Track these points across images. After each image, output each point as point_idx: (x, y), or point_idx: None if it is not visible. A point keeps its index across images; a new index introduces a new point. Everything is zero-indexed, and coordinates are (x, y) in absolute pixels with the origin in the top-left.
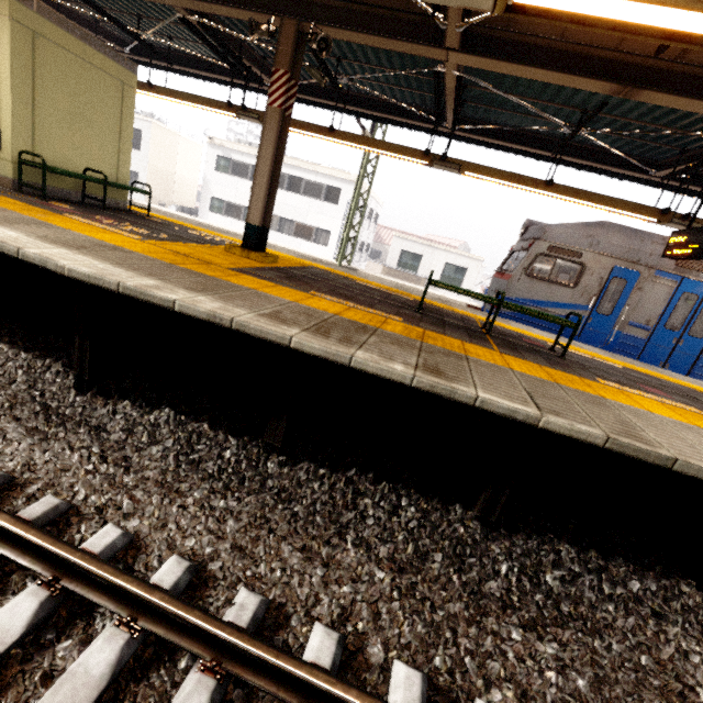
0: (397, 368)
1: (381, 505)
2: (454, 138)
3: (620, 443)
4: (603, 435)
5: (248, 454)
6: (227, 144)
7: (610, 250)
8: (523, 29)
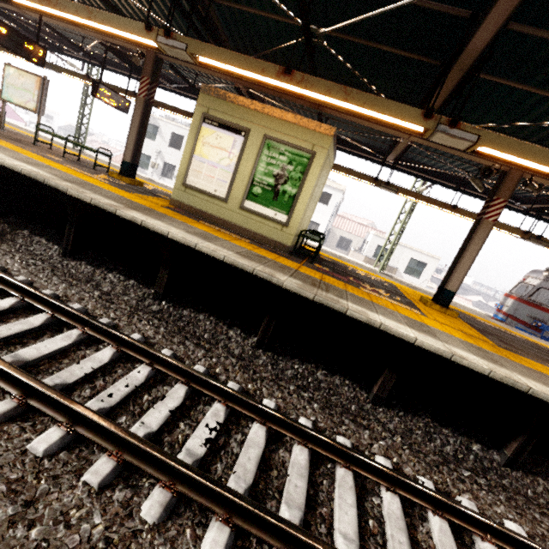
0: None
1: None
2: (514, 211)
3: None
4: None
5: None
6: None
7: None
8: None
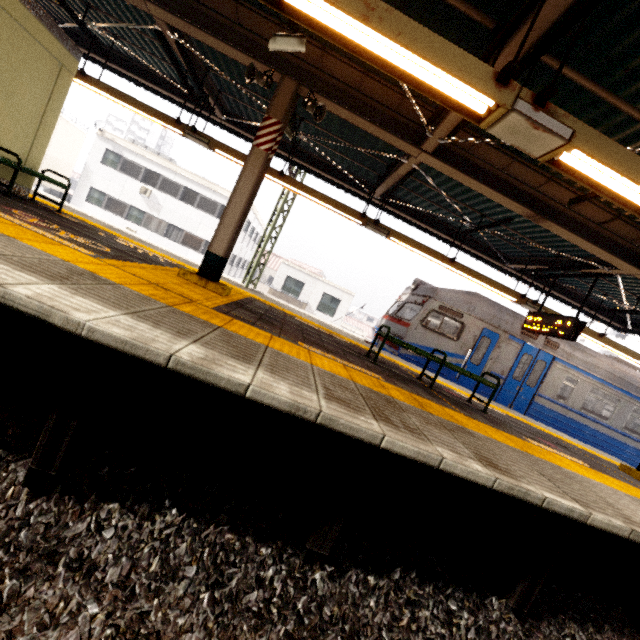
0: (479, 469)
1: (435, 614)
2: (372, 205)
3: (639, 534)
4: (629, 528)
5: (290, 569)
6: (121, 141)
7: (482, 316)
8: (479, 155)
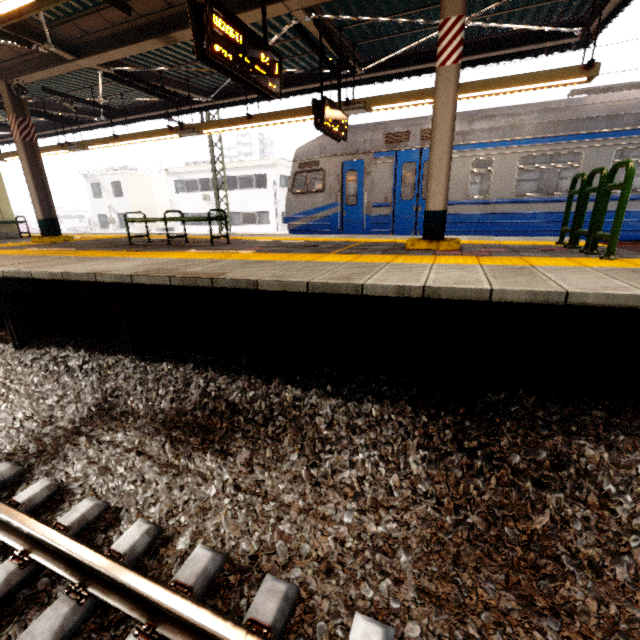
0: None
1: None
2: (221, 107)
3: (7, 271)
4: None
5: None
6: (178, 169)
7: (334, 151)
8: (92, 29)
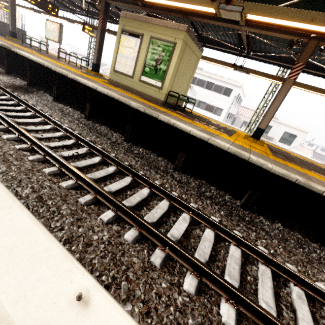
0: None
1: None
2: None
3: None
4: None
5: None
6: None
7: None
8: None
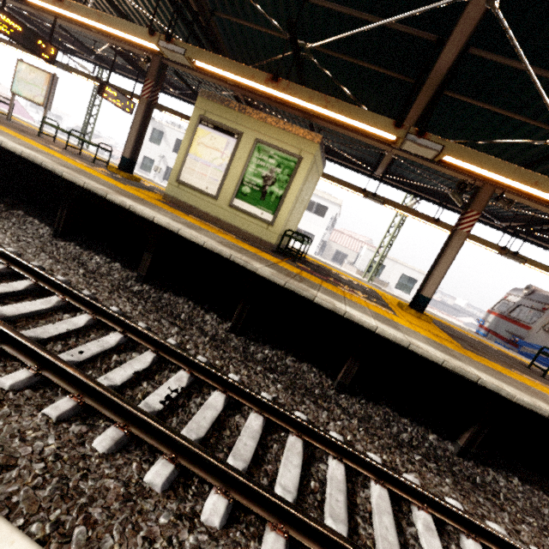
0: None
1: None
2: (495, 229)
3: None
4: None
5: None
6: None
7: None
8: None
